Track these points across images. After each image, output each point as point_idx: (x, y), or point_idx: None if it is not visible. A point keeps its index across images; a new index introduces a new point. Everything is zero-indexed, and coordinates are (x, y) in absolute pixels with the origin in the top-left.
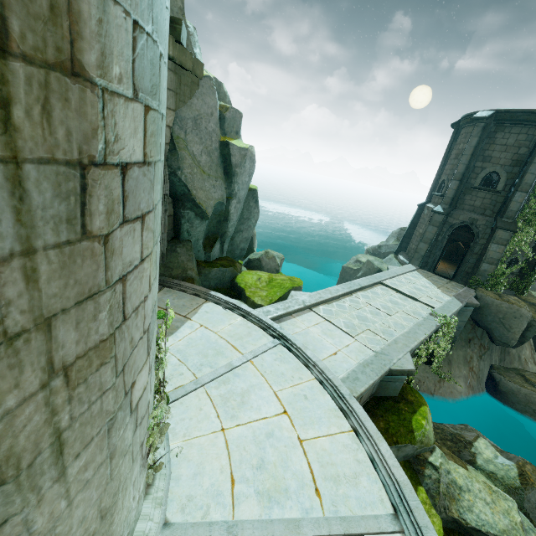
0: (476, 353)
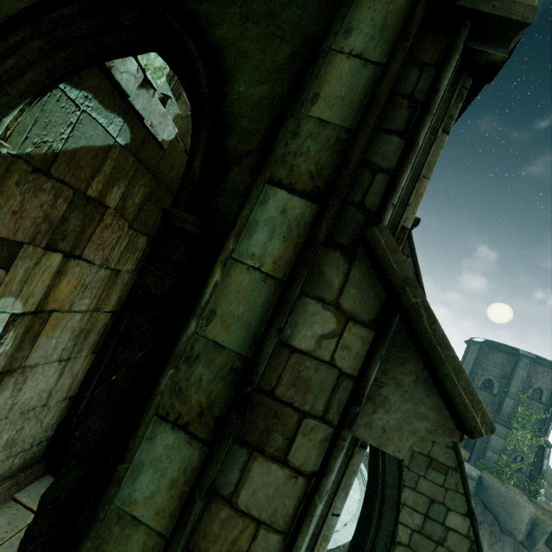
0: (486, 538)
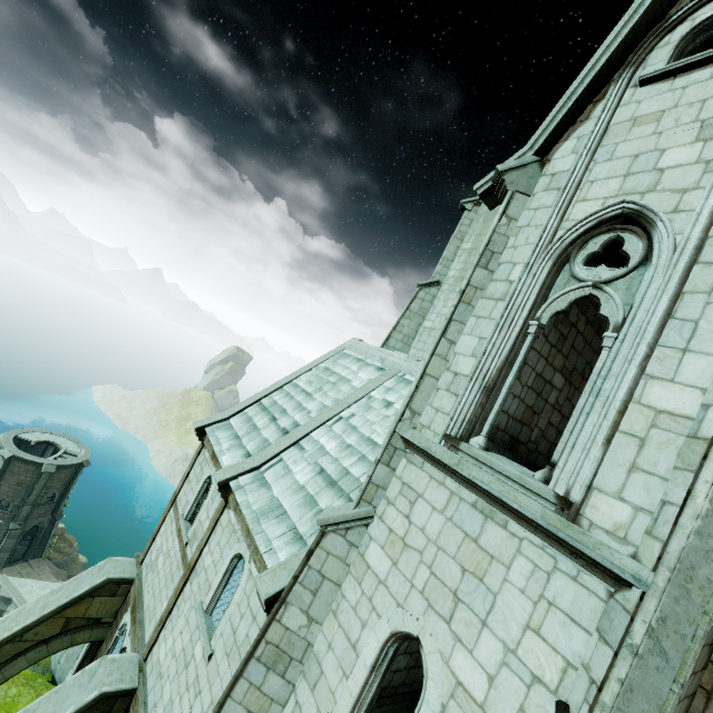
0: None
